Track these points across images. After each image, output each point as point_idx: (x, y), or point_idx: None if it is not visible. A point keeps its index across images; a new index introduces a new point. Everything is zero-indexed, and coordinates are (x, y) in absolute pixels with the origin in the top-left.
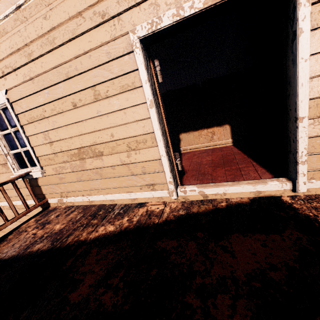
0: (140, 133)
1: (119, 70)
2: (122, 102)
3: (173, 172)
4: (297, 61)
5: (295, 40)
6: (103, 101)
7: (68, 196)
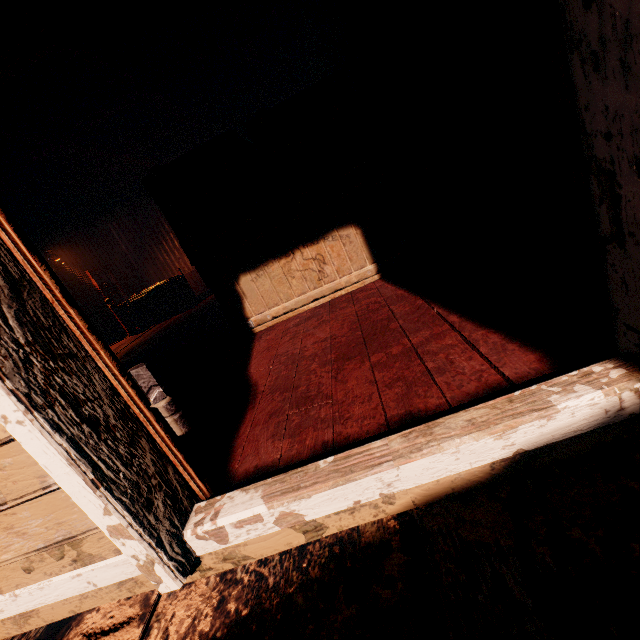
0: None
1: None
2: None
3: (129, 467)
4: None
5: None
6: None
7: None
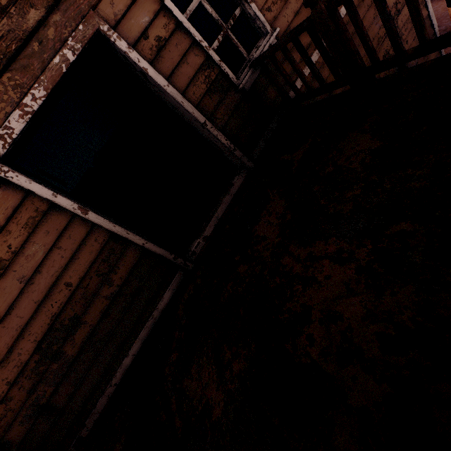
0: (100, 249)
1: (2, 212)
2: (44, 241)
3: (167, 249)
4: (163, 89)
5: (147, 77)
6: (14, 262)
7: (83, 422)
